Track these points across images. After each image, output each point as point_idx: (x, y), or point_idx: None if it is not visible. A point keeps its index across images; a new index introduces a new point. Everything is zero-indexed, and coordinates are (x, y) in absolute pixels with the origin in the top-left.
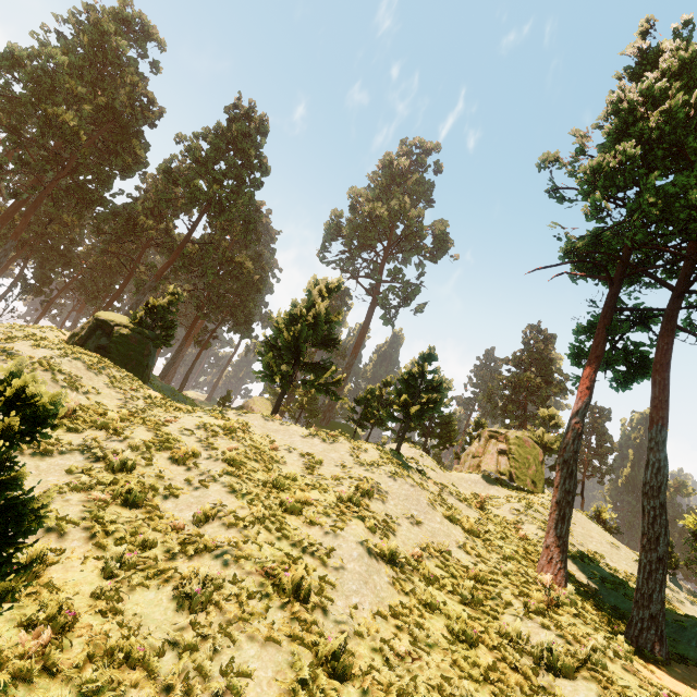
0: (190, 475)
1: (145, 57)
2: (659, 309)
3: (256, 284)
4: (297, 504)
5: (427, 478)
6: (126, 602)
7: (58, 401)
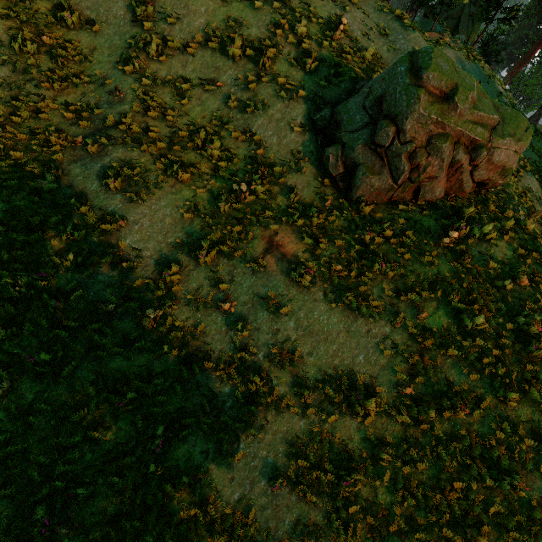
0: None
1: None
2: None
3: None
4: None
5: None
6: None
7: None
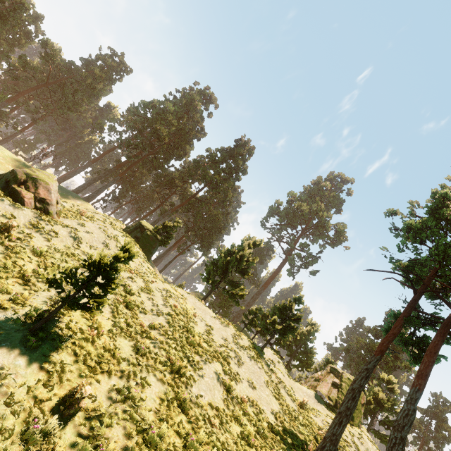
0: (153, 308)
1: (207, 110)
2: (441, 318)
3: (220, 228)
4: (194, 342)
5: (273, 372)
6: (118, 339)
7: (137, 254)
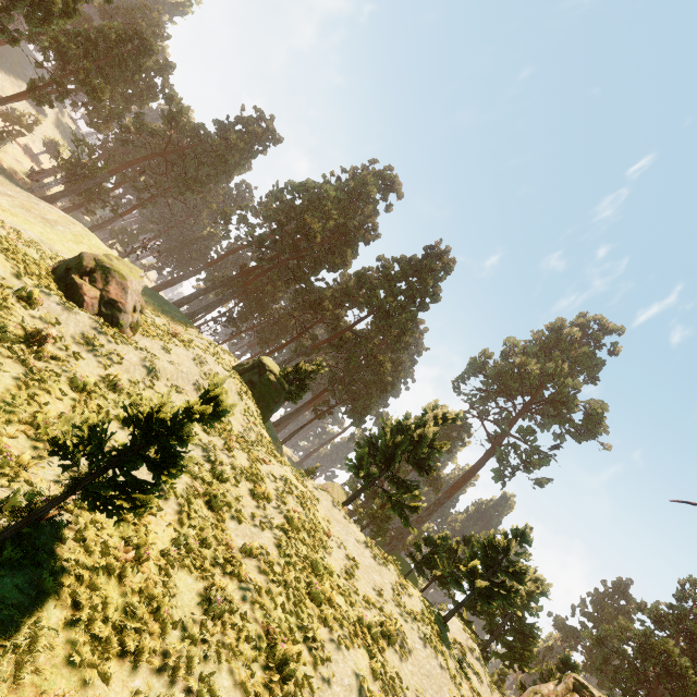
0: (256, 512)
1: (385, 200)
2: None
3: (386, 384)
4: (321, 595)
5: (465, 676)
6: (175, 573)
7: (230, 409)
